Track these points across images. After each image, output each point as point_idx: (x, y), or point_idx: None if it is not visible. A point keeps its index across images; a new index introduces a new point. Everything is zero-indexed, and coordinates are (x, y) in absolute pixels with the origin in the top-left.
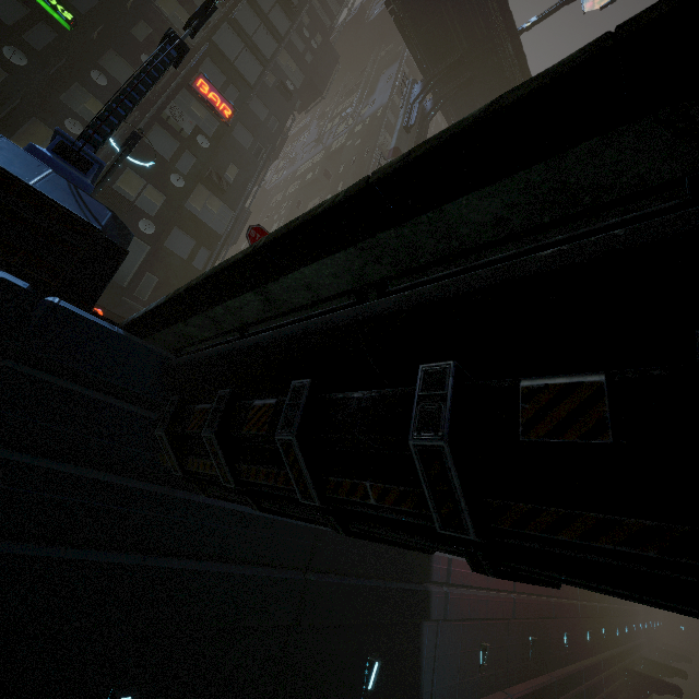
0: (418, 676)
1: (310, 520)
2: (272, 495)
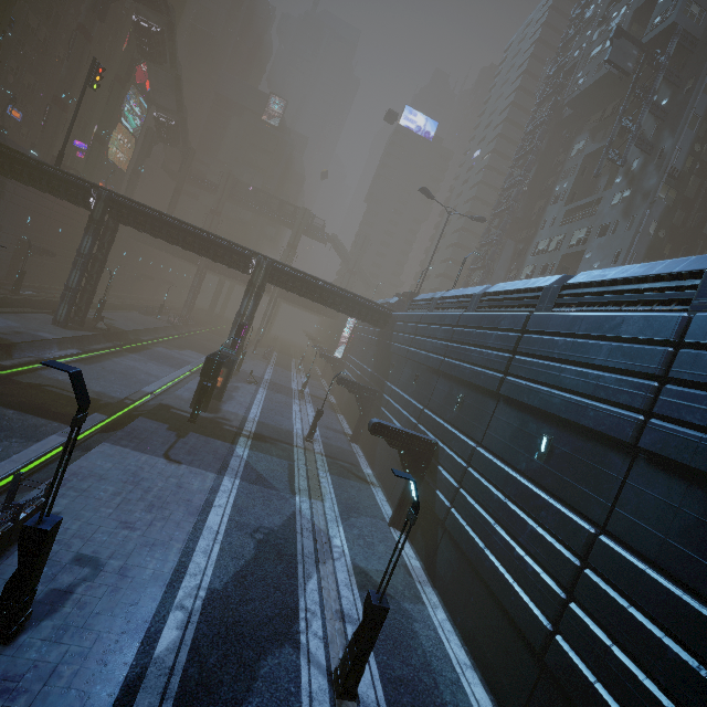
0: None
1: None
2: None
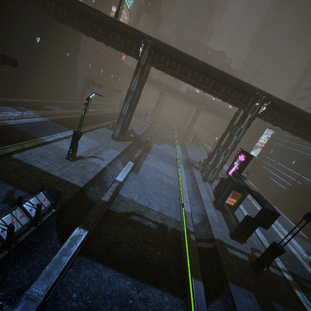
0: (77, 60)
1: (63, 24)
2: (60, 19)
